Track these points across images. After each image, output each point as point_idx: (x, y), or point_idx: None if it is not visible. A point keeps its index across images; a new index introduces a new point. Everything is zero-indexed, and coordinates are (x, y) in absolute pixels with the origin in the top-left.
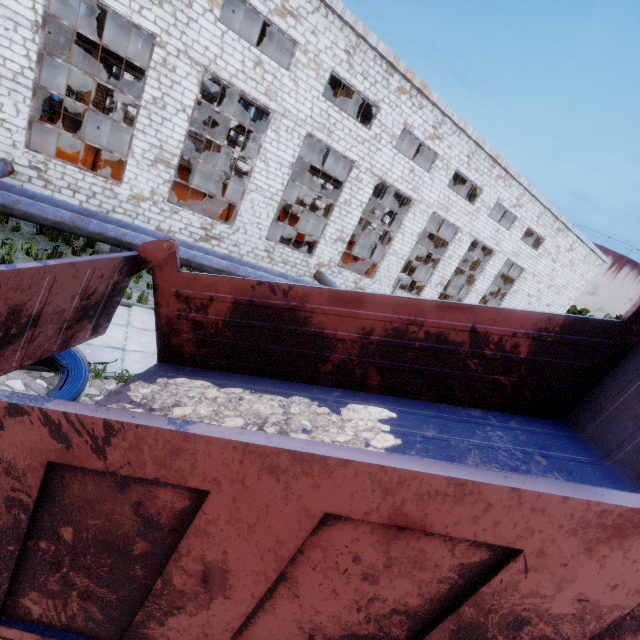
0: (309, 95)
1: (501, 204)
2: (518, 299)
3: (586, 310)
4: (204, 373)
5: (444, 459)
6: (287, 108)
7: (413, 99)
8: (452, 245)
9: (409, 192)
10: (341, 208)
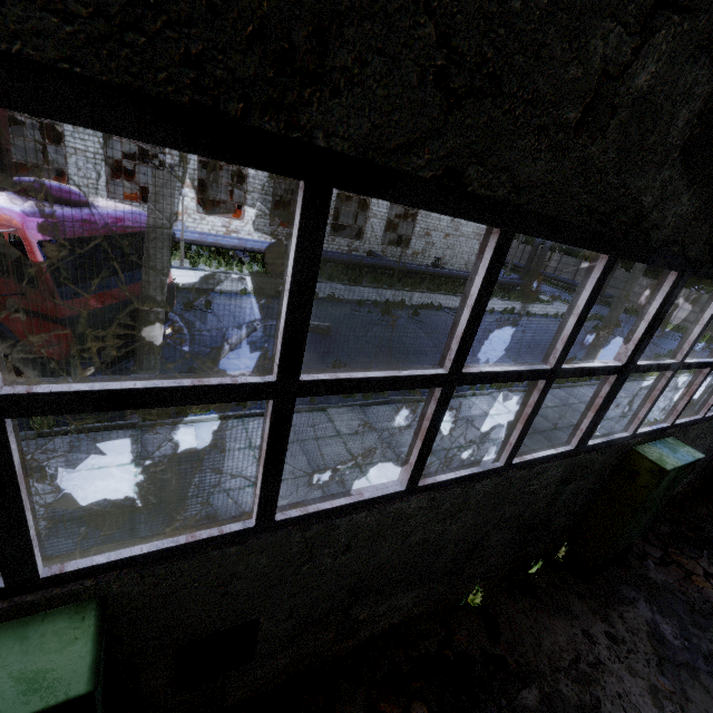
0: None
1: None
2: (435, 218)
3: None
4: None
5: None
6: None
7: None
8: None
9: None
10: (173, 155)
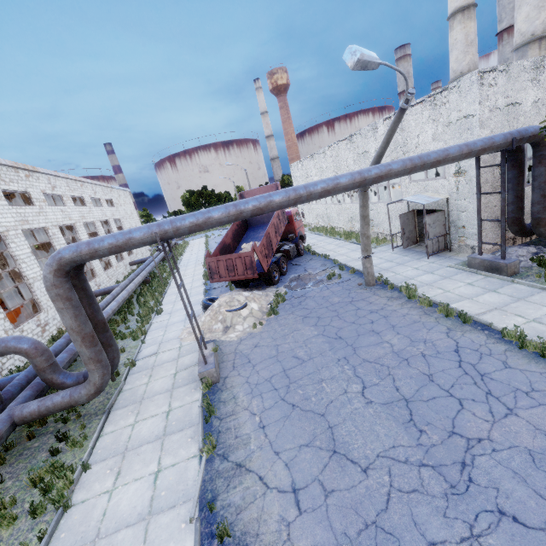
0: (5, 210)
1: (92, 197)
2: None
3: None
4: None
5: (255, 238)
6: (5, 225)
7: (33, 177)
8: (99, 231)
9: (70, 222)
10: None
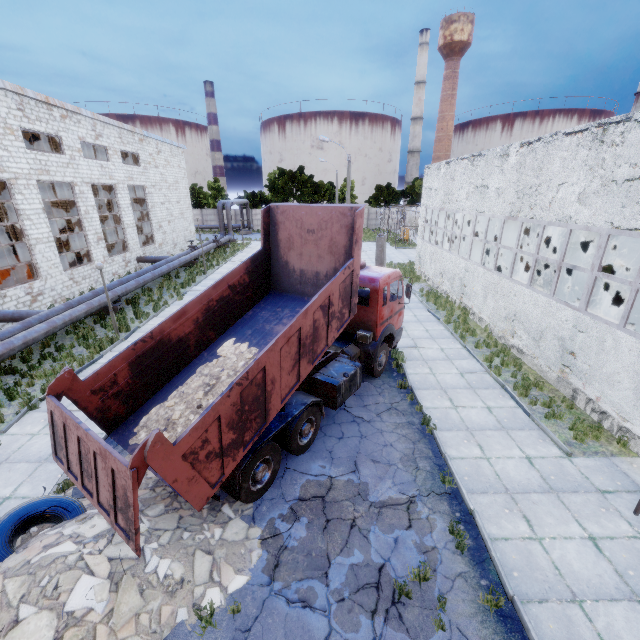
0: None
1: (86, 142)
2: (159, 211)
3: (195, 184)
4: (143, 409)
5: (262, 334)
6: None
7: None
8: (80, 201)
9: None
10: None
